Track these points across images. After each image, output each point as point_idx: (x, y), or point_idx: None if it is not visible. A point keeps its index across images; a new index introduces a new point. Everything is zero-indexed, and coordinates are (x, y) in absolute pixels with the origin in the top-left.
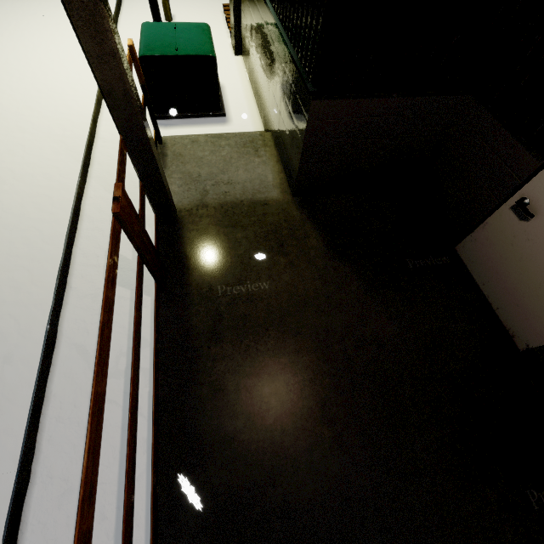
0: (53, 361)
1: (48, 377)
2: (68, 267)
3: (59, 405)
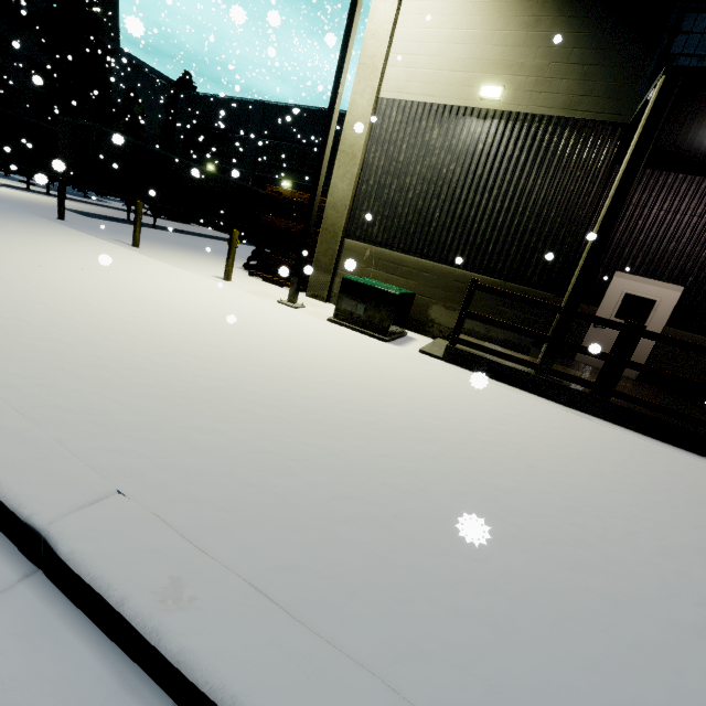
0: None
1: None
2: None
3: None
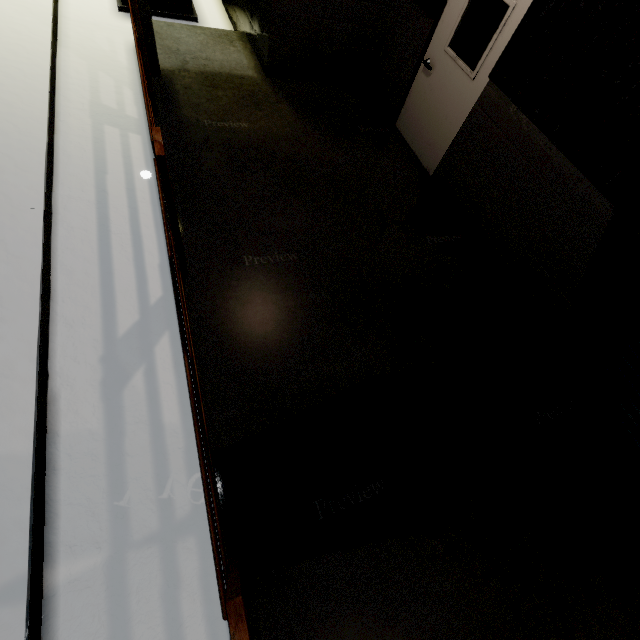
0: (55, 164)
1: (53, 173)
2: (54, 105)
3: (68, 189)
